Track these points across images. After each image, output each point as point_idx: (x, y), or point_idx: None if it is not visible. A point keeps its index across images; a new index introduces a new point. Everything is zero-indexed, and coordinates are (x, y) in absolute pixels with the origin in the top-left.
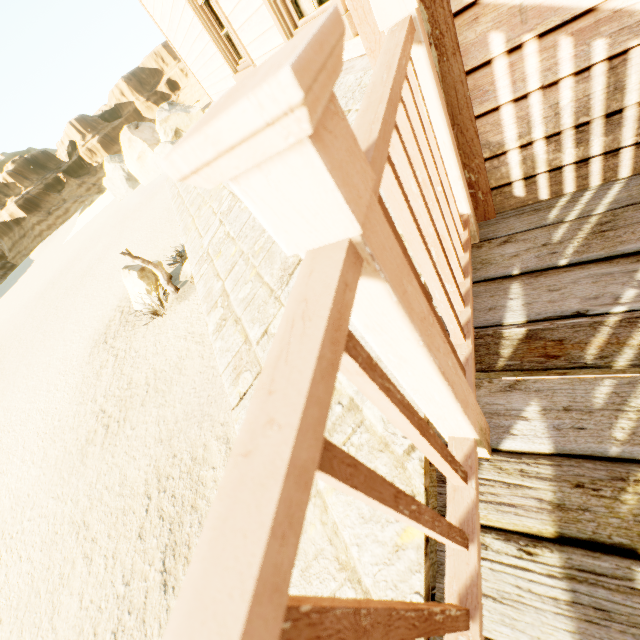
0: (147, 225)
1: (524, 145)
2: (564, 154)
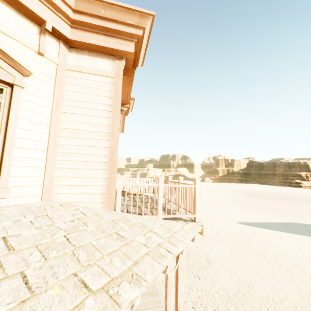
0: None
1: None
2: None
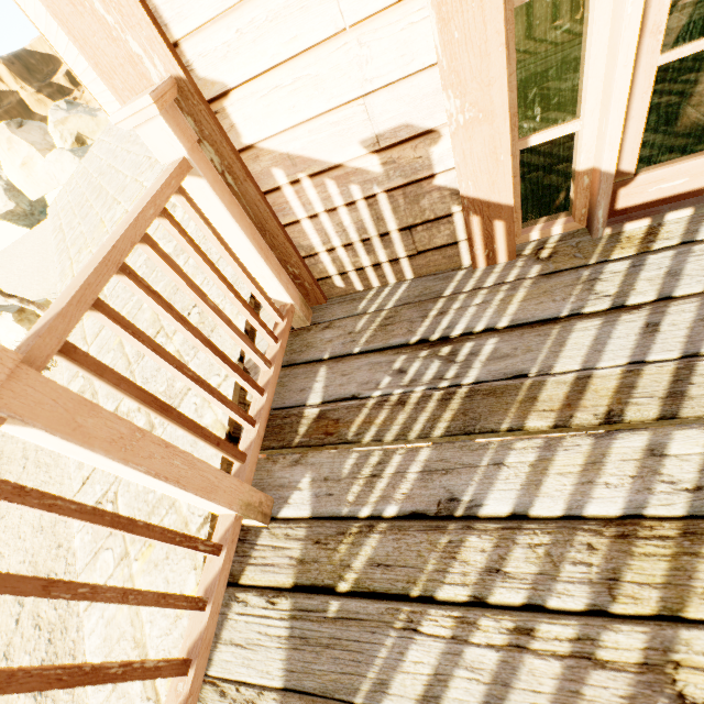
0: (34, 251)
1: (330, 250)
2: (362, 259)
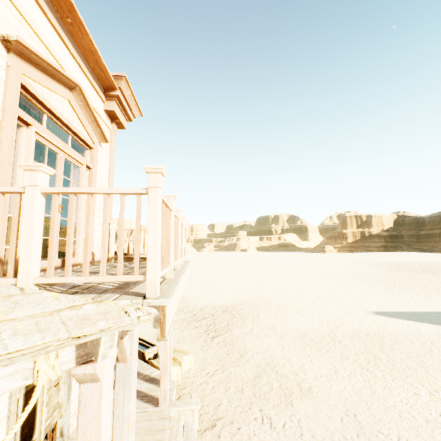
0: None
1: None
2: None
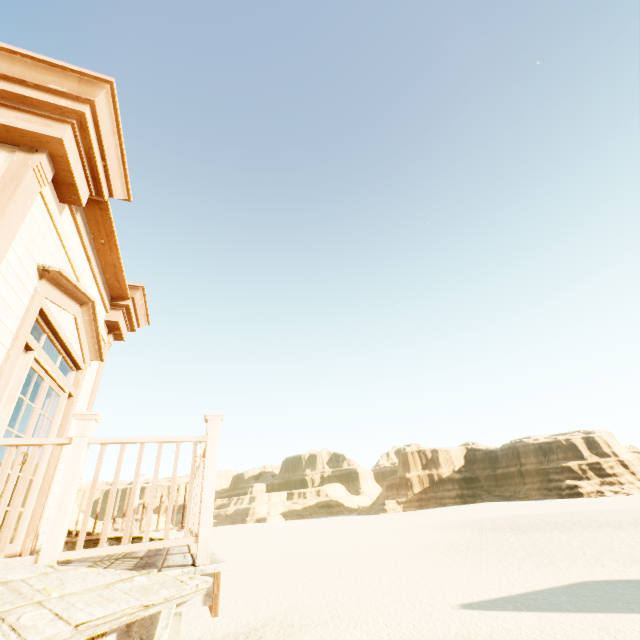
0: None
1: None
2: None
